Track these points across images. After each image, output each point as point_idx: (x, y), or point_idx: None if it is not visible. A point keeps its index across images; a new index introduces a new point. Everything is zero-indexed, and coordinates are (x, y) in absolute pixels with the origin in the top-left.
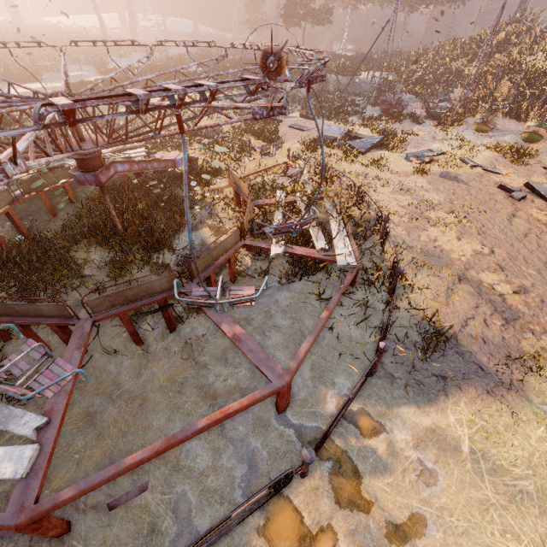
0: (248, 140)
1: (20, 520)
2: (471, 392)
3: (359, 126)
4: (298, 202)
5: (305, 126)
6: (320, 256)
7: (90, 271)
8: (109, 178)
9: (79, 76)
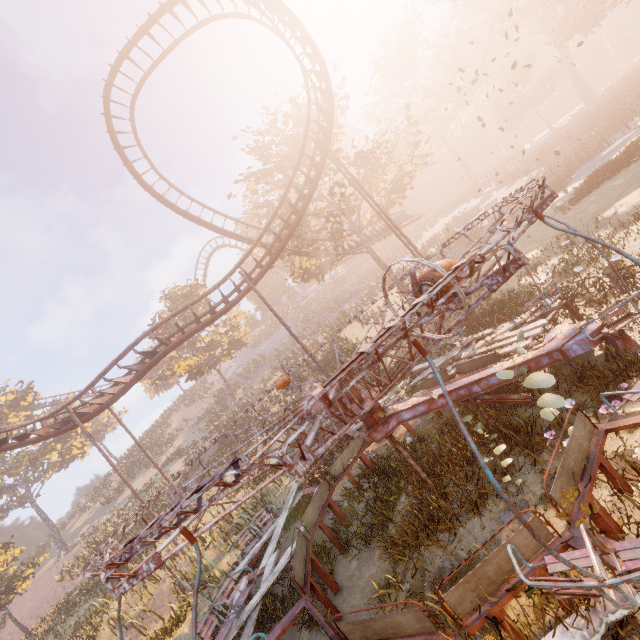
0: None
1: None
2: None
3: None
4: None
5: None
6: None
7: (398, 516)
8: (389, 431)
9: (615, 148)
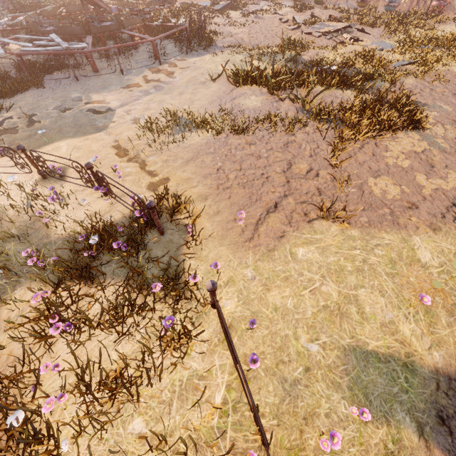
0: (150, 1)
1: (89, 51)
2: (214, 52)
3: (224, 1)
4: (169, 15)
5: (191, 3)
6: (172, 25)
7: None
8: None
9: None
